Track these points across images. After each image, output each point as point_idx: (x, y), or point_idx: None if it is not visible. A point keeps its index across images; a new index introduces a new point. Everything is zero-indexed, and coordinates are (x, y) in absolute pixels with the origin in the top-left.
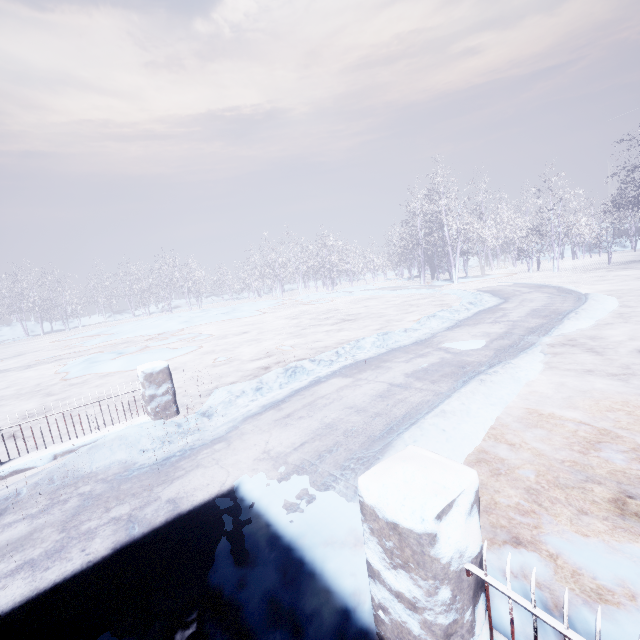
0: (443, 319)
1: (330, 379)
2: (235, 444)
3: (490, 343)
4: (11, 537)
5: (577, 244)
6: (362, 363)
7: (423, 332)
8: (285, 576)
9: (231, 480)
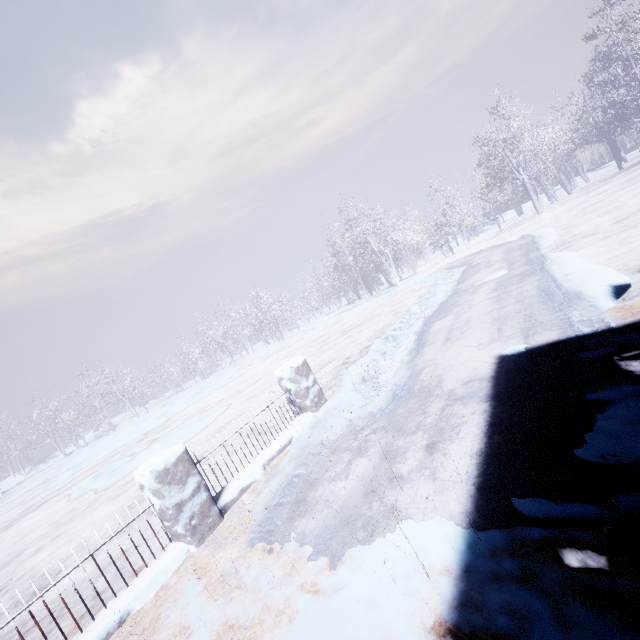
0: (445, 284)
1: (432, 325)
2: (440, 361)
3: (510, 268)
4: (369, 464)
5: (465, 230)
6: (437, 313)
7: (442, 294)
8: (637, 329)
9: (487, 359)
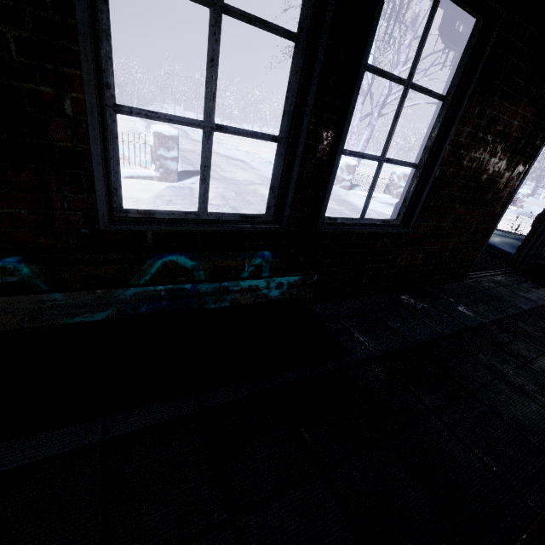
0: None
1: None
2: None
3: None
4: None
5: None
6: None
7: None
8: None
9: None
